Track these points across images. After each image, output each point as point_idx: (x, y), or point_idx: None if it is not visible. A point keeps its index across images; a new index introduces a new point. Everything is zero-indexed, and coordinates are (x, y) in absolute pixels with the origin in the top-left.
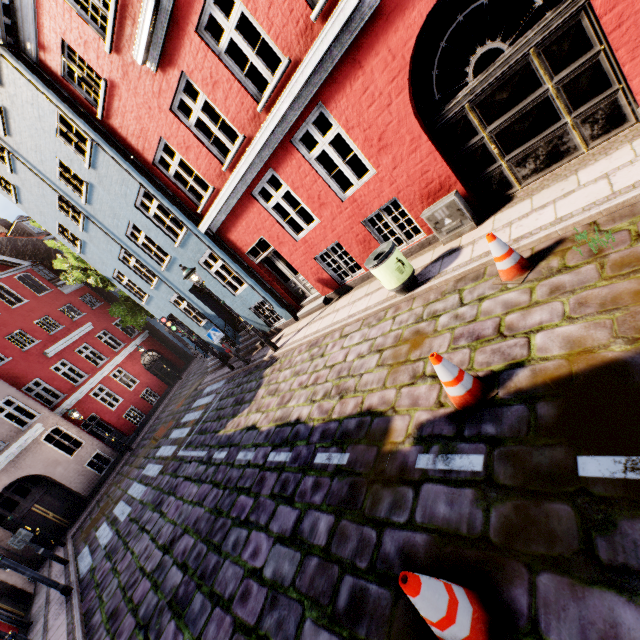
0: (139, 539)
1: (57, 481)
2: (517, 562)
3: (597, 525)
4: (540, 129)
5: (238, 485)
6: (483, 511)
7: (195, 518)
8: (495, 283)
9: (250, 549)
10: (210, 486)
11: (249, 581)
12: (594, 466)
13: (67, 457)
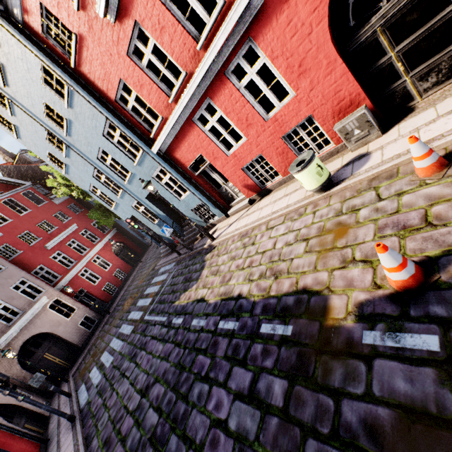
0: (121, 383)
1: (60, 336)
2: None
3: None
4: (445, 45)
5: (195, 346)
6: (451, 392)
7: (163, 370)
8: (412, 180)
9: (213, 402)
10: (172, 345)
11: (216, 430)
12: None
13: (65, 319)
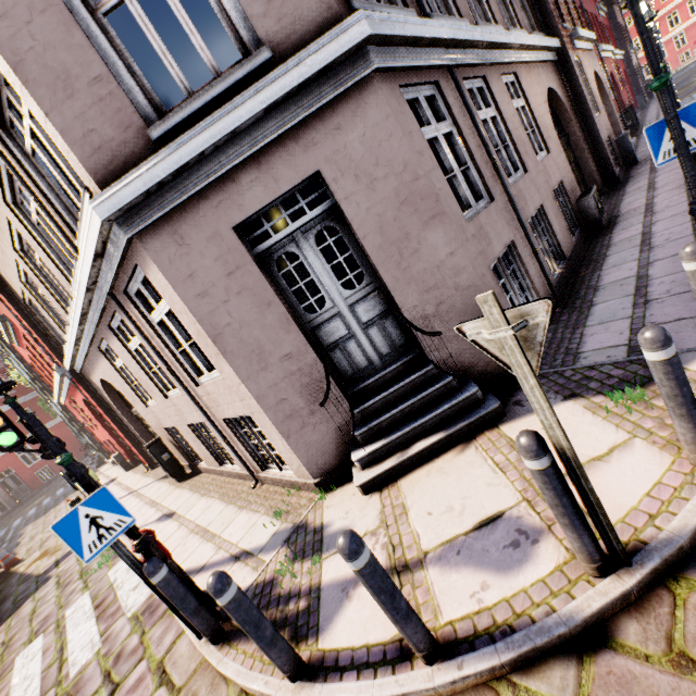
0: None
1: None
2: None
3: None
4: None
5: None
6: None
7: None
8: None
9: None
10: None
11: None
12: None
13: None
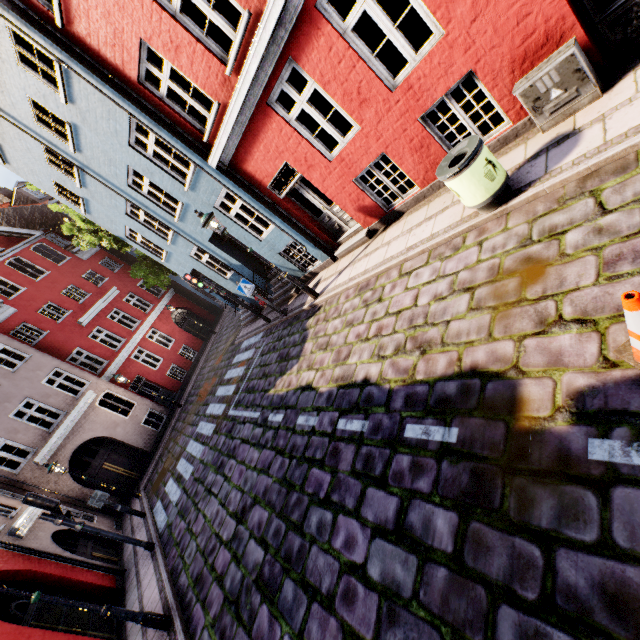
0: (208, 502)
1: (119, 440)
2: None
3: None
4: None
5: (306, 455)
6: None
7: (263, 488)
8: None
9: (341, 537)
10: (272, 453)
11: (350, 579)
12: None
13: (123, 418)
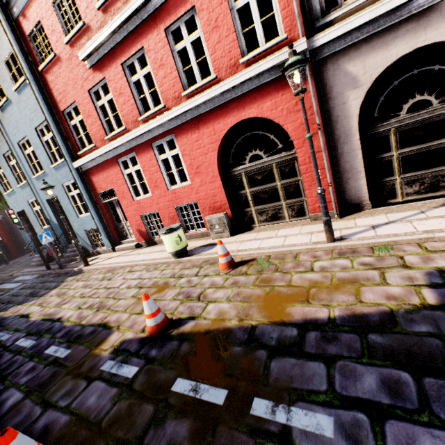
0: None
1: None
2: (104, 441)
3: (157, 421)
4: (271, 201)
5: None
6: (112, 404)
7: None
8: (216, 269)
9: None
10: None
11: None
12: (180, 385)
13: None
